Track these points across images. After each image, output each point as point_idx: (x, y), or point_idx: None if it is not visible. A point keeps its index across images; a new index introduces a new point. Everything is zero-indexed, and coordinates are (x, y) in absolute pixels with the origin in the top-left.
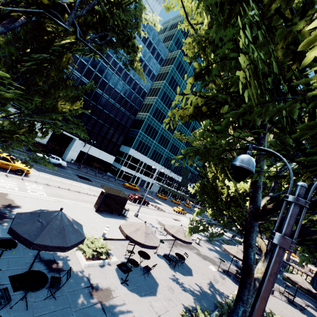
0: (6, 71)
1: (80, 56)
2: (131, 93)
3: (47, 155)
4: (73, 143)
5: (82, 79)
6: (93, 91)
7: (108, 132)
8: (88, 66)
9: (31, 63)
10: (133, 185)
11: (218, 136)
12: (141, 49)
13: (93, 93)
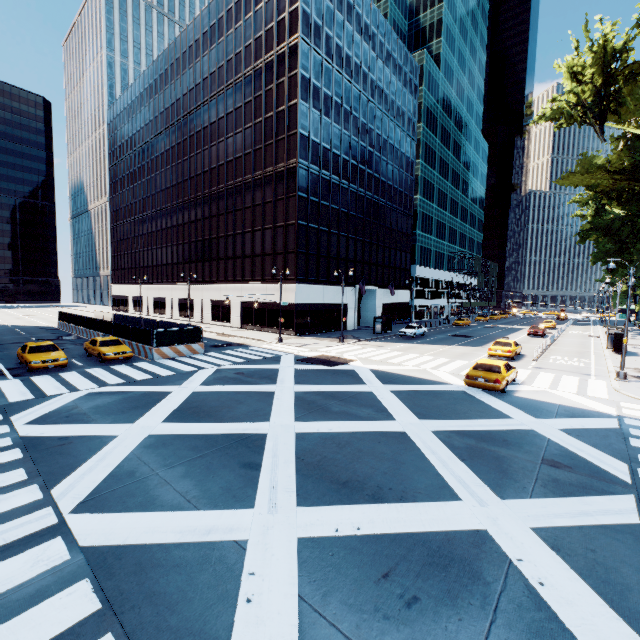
0: None
1: (349, 157)
2: (400, 177)
3: (407, 327)
4: (372, 298)
5: (360, 191)
6: (371, 204)
7: (395, 258)
8: (358, 166)
9: None
10: (466, 319)
11: None
12: (393, 88)
13: (372, 207)
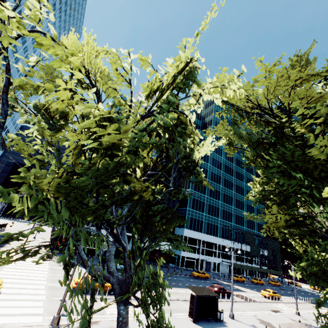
0: (140, 224)
1: None
2: None
3: None
4: None
5: None
6: None
7: None
8: None
9: (159, 217)
10: (202, 272)
11: (313, 236)
12: None
13: None
